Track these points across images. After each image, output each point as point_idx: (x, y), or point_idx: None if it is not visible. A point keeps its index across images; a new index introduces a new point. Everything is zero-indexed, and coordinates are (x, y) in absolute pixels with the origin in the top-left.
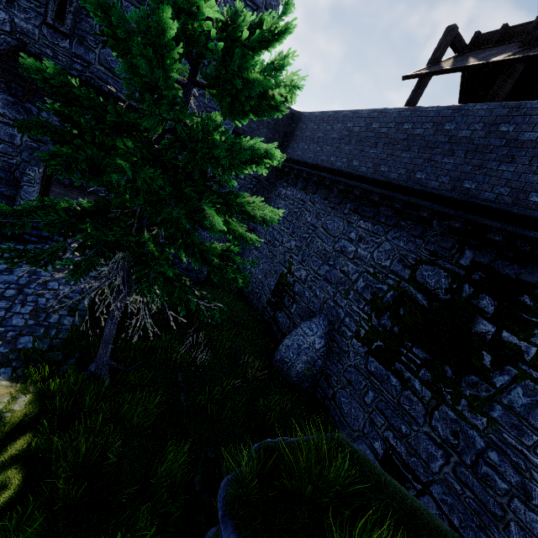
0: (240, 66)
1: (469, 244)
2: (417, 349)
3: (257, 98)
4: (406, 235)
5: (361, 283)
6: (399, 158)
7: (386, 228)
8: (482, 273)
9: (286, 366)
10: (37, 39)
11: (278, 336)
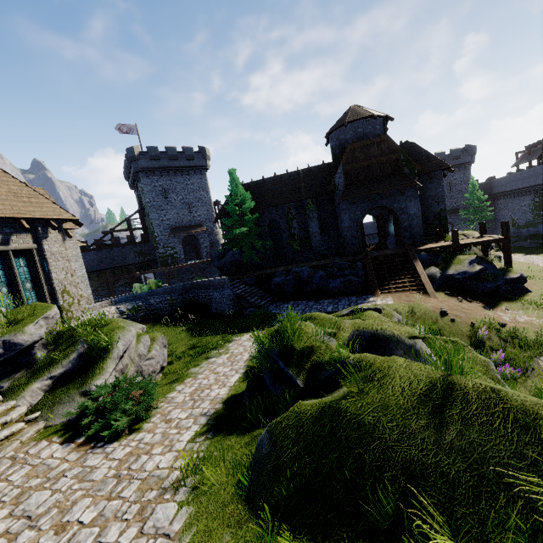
0: (480, 199)
1: (537, 191)
2: (540, 212)
3: (483, 200)
4: (529, 195)
5: (528, 209)
6: (518, 183)
7: (525, 196)
8: (540, 194)
9: None
10: None
11: None
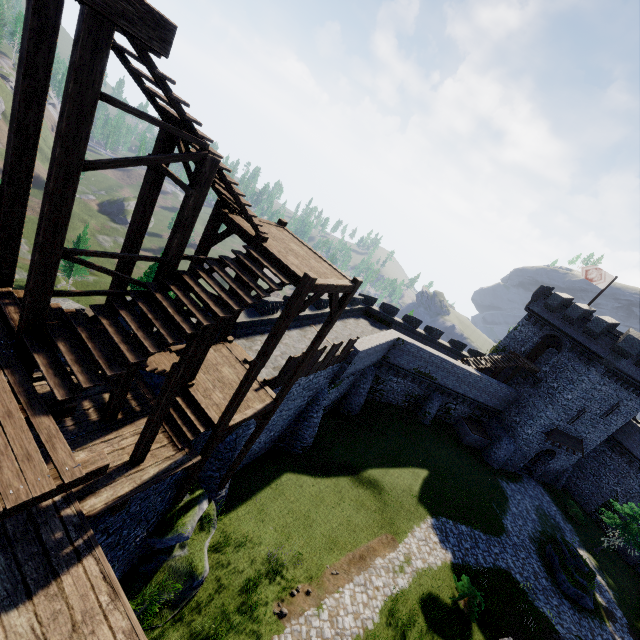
0: None
1: None
2: None
3: None
4: None
5: None
6: None
7: None
8: None
9: (625, 554)
10: (561, 426)
11: (606, 532)
